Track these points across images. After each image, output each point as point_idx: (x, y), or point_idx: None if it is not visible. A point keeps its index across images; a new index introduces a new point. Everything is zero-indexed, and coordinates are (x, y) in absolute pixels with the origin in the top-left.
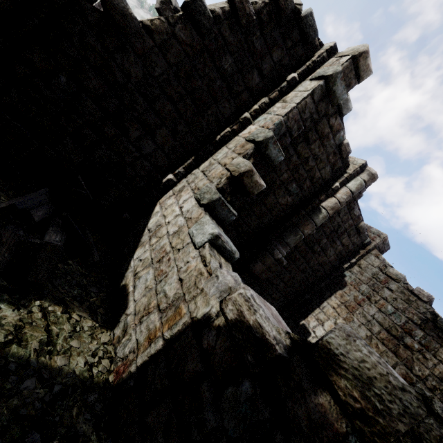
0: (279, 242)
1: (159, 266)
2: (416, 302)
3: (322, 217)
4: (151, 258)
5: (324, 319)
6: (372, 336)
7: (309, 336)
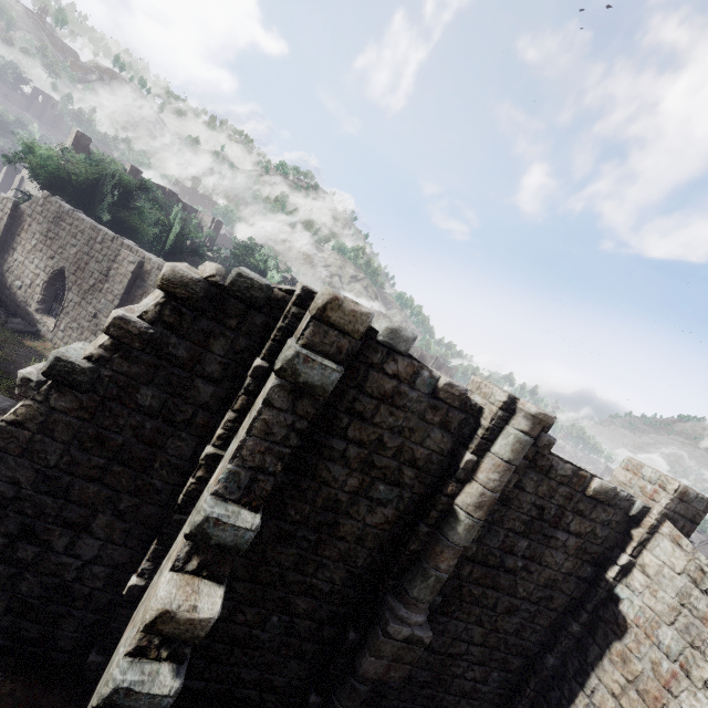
0: (401, 598)
1: None
2: None
3: (465, 528)
4: None
5: None
6: None
7: None
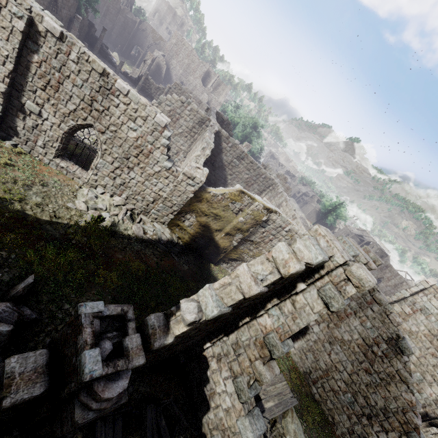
0: None
1: (224, 436)
2: (388, 324)
3: None
4: (216, 423)
5: (320, 321)
6: (352, 340)
7: (308, 330)
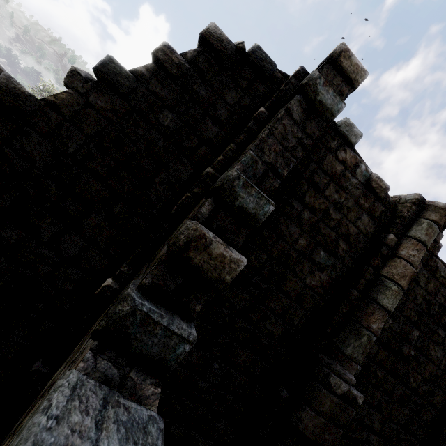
0: (334, 356)
1: None
2: None
3: (392, 293)
4: None
5: None
6: None
7: None
